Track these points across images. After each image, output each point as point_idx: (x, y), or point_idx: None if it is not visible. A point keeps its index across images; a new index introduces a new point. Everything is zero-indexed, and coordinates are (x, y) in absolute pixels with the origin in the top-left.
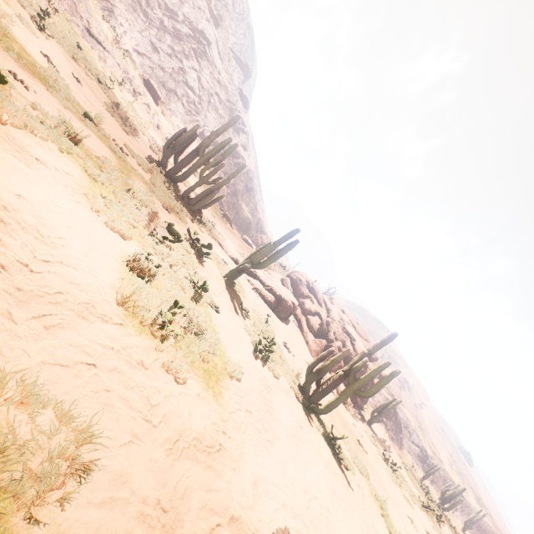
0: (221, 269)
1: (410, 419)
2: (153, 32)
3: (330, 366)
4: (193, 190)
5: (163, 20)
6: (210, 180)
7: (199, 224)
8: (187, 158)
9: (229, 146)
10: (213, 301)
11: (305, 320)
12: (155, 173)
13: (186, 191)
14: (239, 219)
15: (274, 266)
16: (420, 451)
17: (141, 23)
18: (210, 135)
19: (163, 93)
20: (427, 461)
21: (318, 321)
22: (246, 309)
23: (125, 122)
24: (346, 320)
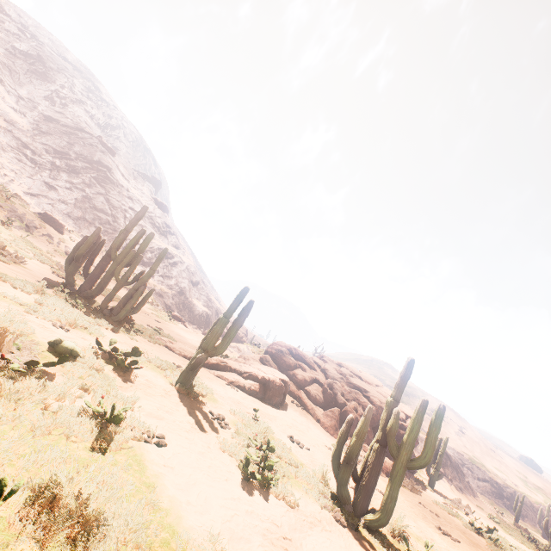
0: (169, 377)
1: (461, 452)
2: (45, 174)
3: (359, 444)
4: (112, 297)
5: (55, 162)
6: (148, 288)
7: (131, 332)
8: (98, 266)
9: (160, 250)
10: (149, 431)
11: (305, 394)
12: (53, 294)
13: (103, 301)
14: (195, 316)
15: (247, 349)
16: (491, 485)
17: (30, 170)
18: (119, 235)
19: (70, 223)
20: (504, 494)
21: (319, 389)
22: (219, 415)
23: (2, 251)
24: (348, 373)
